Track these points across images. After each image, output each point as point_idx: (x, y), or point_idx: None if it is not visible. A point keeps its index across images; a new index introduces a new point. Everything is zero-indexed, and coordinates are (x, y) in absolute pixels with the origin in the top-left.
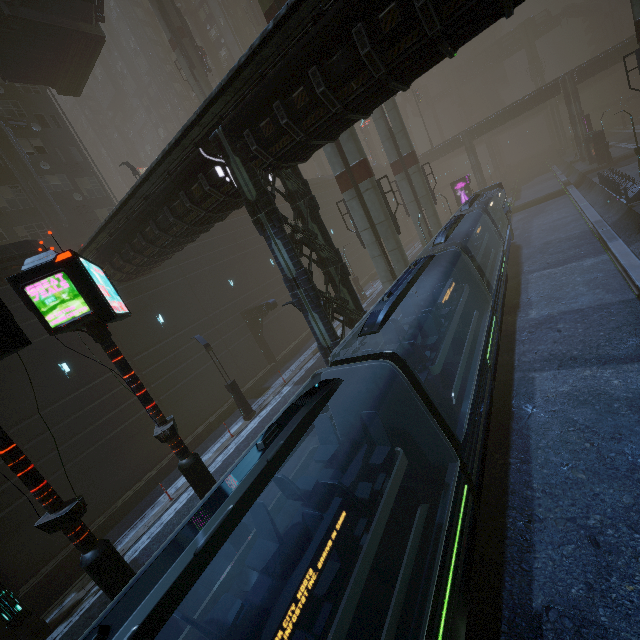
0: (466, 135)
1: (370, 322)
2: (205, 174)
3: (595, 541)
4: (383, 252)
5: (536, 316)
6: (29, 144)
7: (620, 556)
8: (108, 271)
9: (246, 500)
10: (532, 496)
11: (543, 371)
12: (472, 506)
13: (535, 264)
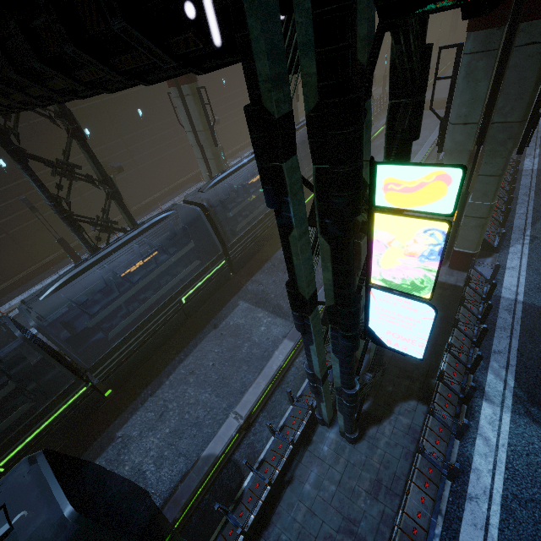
0: None
1: (46, 288)
2: None
3: (162, 415)
4: (203, 158)
5: None
6: None
7: (163, 425)
8: None
9: None
10: (164, 382)
11: (246, 302)
12: (94, 394)
13: None
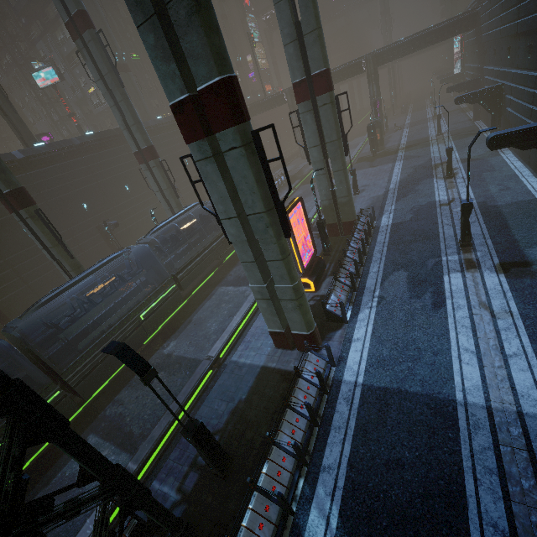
0: (289, 93)
1: None
2: None
3: None
4: (63, 271)
5: (167, 352)
6: None
7: None
8: None
9: None
10: None
11: (97, 435)
12: None
13: (236, 273)
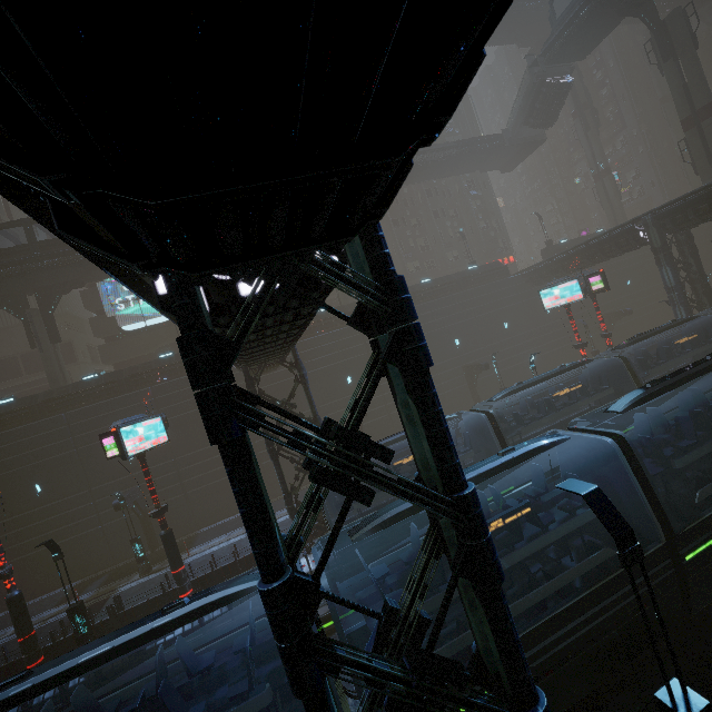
0: None
1: None
2: (631, 235)
3: None
4: None
5: None
6: (474, 204)
7: None
8: (534, 279)
9: (667, 328)
10: None
11: None
12: None
13: None
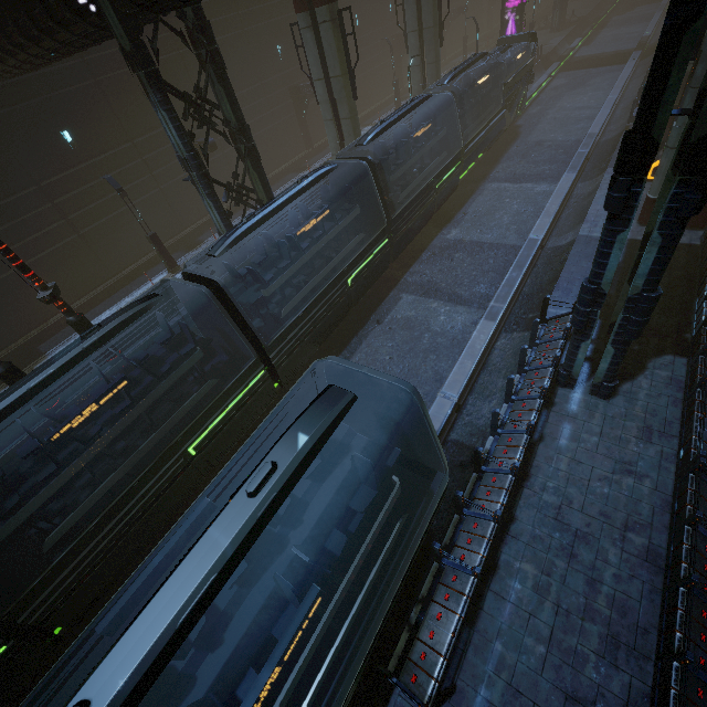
0: None
1: (218, 245)
2: None
3: None
4: (335, 118)
5: (452, 238)
6: None
7: None
8: None
9: (65, 368)
10: None
11: (411, 295)
12: (269, 382)
13: (506, 170)
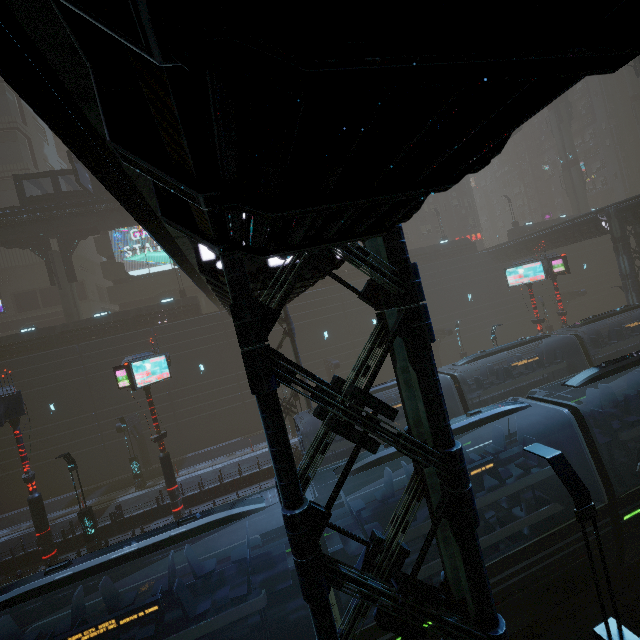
0: None
1: None
2: (594, 224)
3: None
4: None
5: None
6: None
7: None
8: (499, 257)
9: (620, 312)
10: None
11: None
12: None
13: None
